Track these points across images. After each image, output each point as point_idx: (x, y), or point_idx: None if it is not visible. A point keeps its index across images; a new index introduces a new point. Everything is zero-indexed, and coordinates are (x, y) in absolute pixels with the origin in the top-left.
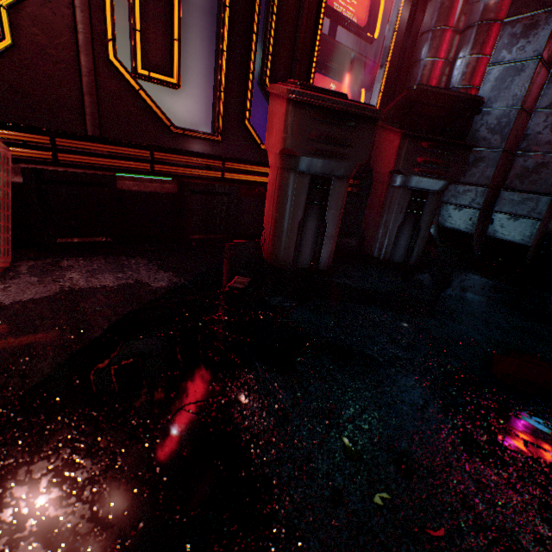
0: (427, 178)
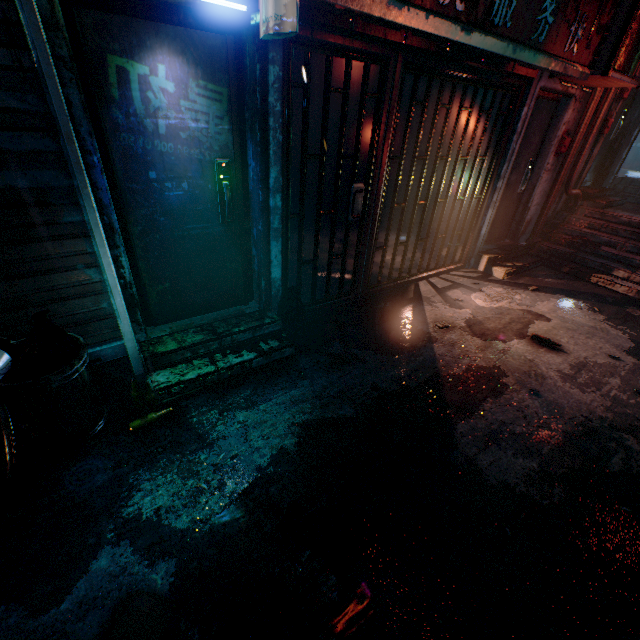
0: None
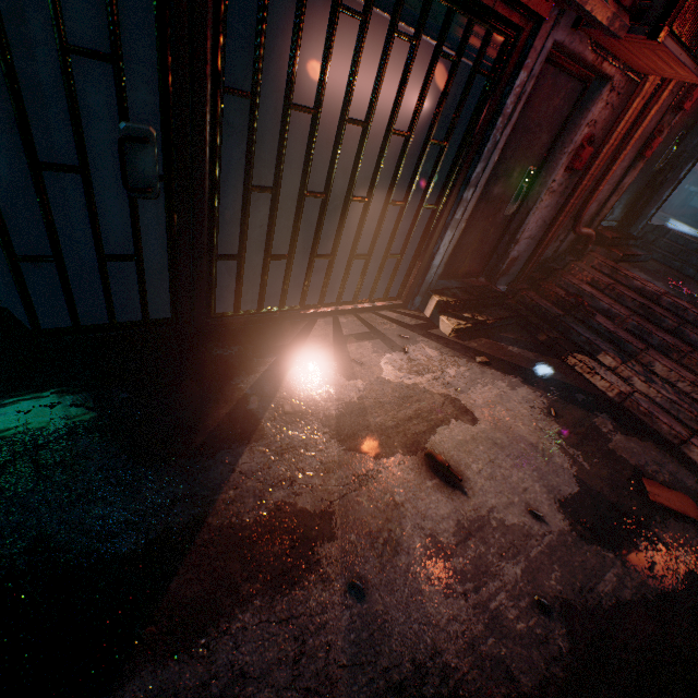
0: (696, 188)
